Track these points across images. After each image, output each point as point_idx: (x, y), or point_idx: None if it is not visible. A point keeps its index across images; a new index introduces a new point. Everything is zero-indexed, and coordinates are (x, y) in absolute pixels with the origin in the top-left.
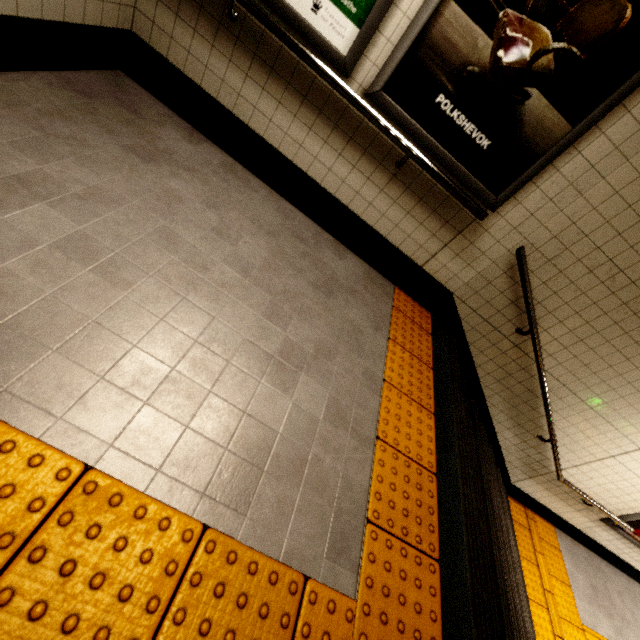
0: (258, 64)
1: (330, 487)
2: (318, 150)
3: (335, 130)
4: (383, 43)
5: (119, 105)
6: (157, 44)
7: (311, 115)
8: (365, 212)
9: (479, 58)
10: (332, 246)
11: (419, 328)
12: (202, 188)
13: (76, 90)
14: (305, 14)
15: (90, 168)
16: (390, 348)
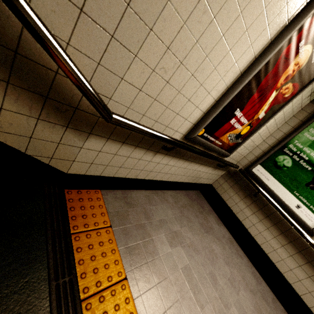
0: (261, 212)
1: None
2: (285, 257)
3: (299, 253)
4: None
5: (198, 204)
6: (219, 190)
7: (284, 240)
8: None
9: None
10: None
11: None
12: (223, 251)
13: (189, 197)
14: (291, 206)
15: (191, 232)
16: None
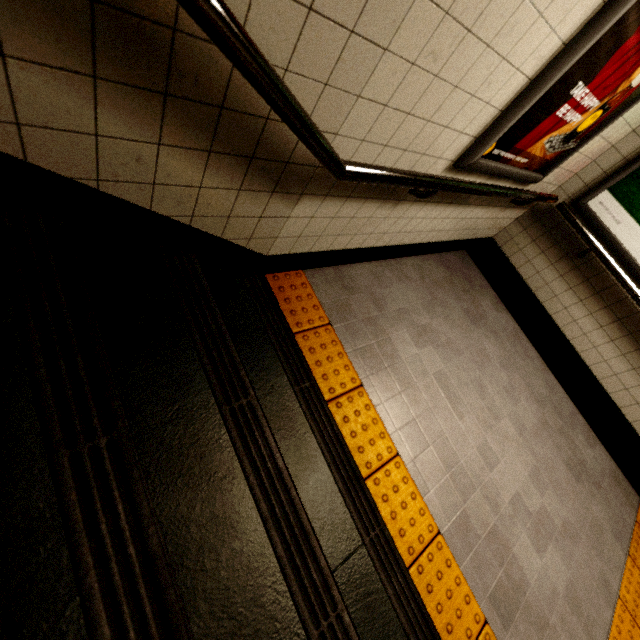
0: (586, 286)
1: None
2: (611, 357)
3: (639, 351)
4: None
5: (463, 278)
6: (506, 249)
7: (618, 332)
8: (638, 422)
9: None
10: (584, 430)
11: None
12: (500, 350)
13: (446, 266)
14: None
15: (449, 325)
16: (628, 566)
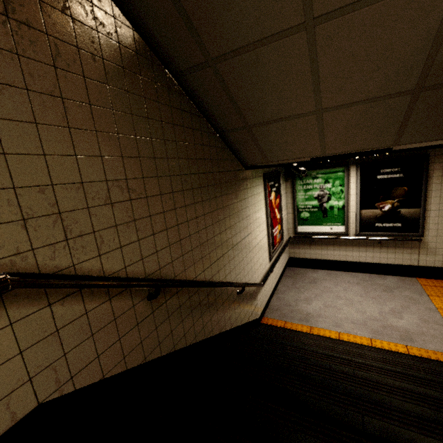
0: (323, 246)
1: (437, 337)
2: (351, 254)
3: (353, 247)
4: (351, 224)
5: (296, 274)
6: (296, 256)
7: (344, 247)
8: (380, 261)
9: (378, 213)
10: (378, 277)
11: (441, 287)
12: (330, 282)
13: (289, 277)
14: (329, 231)
15: (309, 291)
16: (431, 298)
